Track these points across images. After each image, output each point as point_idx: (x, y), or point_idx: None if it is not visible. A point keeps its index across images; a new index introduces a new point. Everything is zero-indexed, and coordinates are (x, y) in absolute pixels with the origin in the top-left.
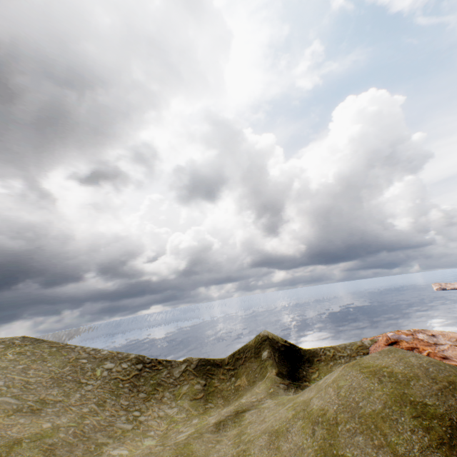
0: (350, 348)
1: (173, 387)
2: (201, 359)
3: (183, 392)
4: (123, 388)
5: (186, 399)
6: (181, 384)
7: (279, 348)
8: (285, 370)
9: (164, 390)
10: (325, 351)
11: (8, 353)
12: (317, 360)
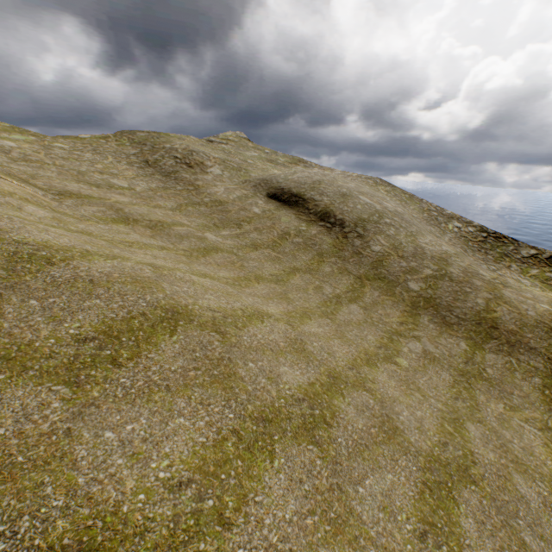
0: None
1: (519, 265)
2: None
3: (531, 272)
4: (472, 247)
5: (536, 279)
6: (529, 266)
7: None
8: None
9: (509, 263)
10: None
11: (379, 189)
12: None
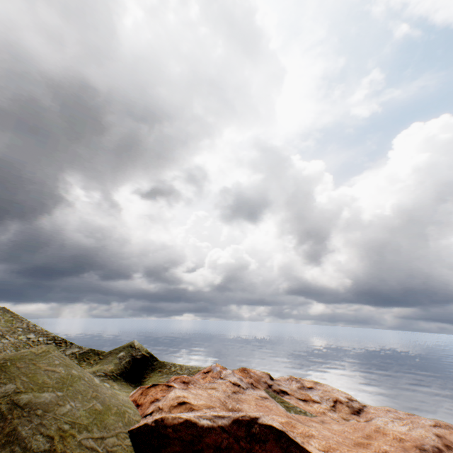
0: (190, 370)
1: None
2: (91, 349)
3: None
4: None
5: None
6: None
7: (136, 354)
8: (122, 369)
9: None
10: (172, 367)
11: None
12: (159, 371)
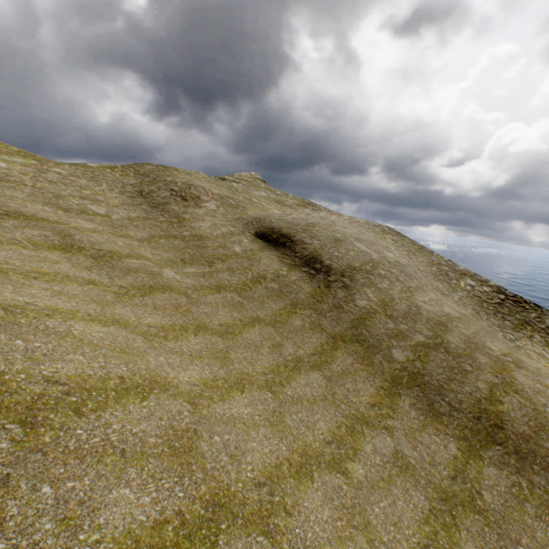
0: None
1: (544, 335)
2: None
3: None
4: (487, 309)
5: None
6: None
7: None
8: None
9: (532, 332)
10: None
11: (386, 238)
12: None
